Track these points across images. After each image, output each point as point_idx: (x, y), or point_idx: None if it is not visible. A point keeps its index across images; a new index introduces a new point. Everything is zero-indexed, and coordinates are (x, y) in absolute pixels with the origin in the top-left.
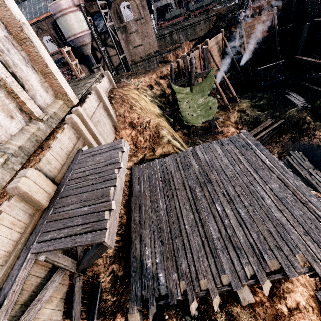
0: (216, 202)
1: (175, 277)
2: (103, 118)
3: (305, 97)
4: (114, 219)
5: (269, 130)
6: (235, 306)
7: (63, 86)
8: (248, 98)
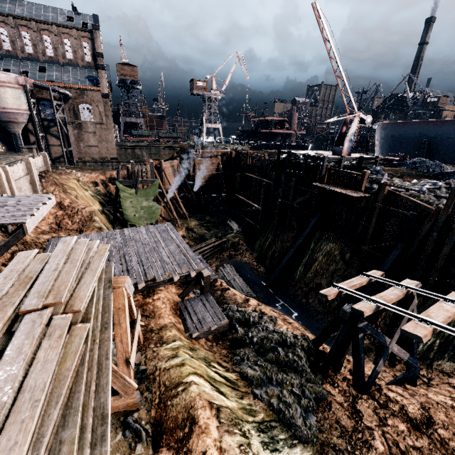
0: (126, 256)
1: None
2: (26, 189)
3: (242, 225)
4: (33, 222)
5: (211, 246)
6: None
7: None
8: (198, 218)
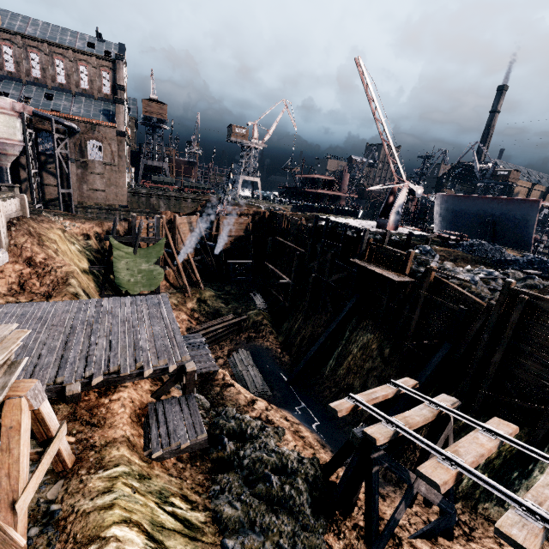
0: (93, 336)
1: None
2: None
3: (269, 301)
4: None
5: (226, 324)
6: (61, 404)
7: None
8: (215, 287)
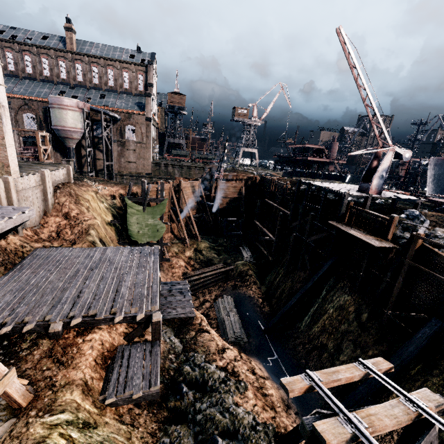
0: (89, 279)
1: (6, 314)
2: (34, 198)
3: (256, 254)
4: None
5: (216, 272)
6: (45, 339)
7: (11, 159)
8: (210, 240)
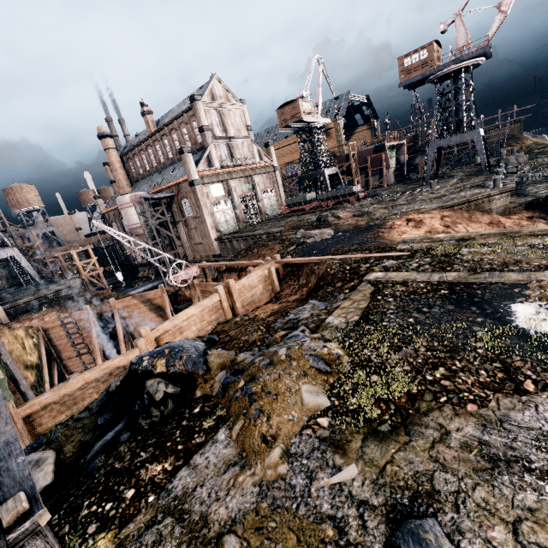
0: None
1: None
2: None
3: None
4: None
5: None
6: None
7: None
8: None
